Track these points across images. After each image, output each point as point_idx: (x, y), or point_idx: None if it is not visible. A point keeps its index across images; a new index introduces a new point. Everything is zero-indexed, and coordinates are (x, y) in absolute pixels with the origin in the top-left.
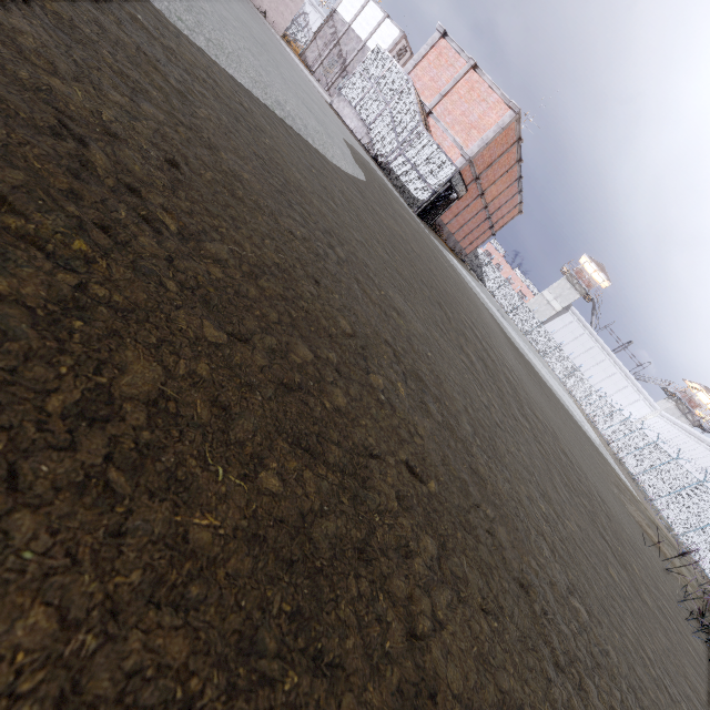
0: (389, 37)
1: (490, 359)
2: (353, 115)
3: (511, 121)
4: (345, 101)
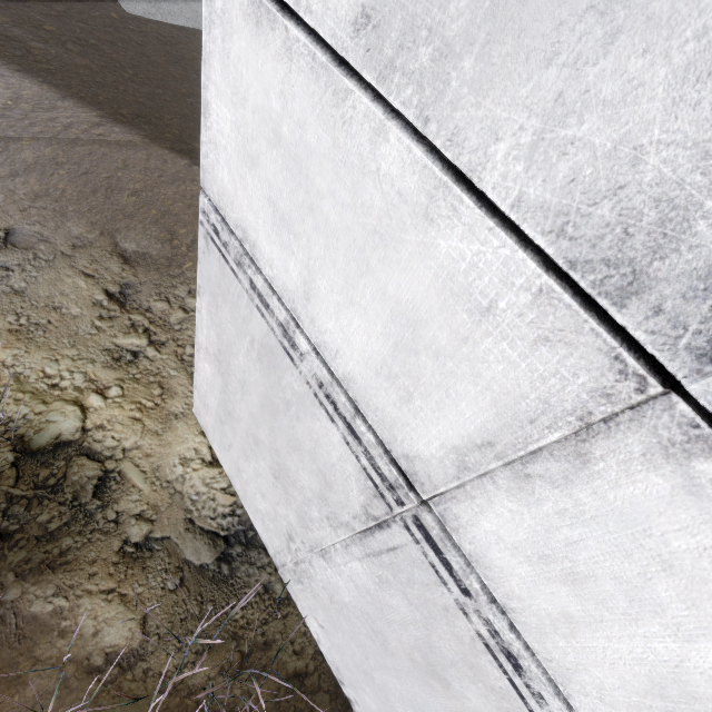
0: None
1: None
2: None
3: None
4: None
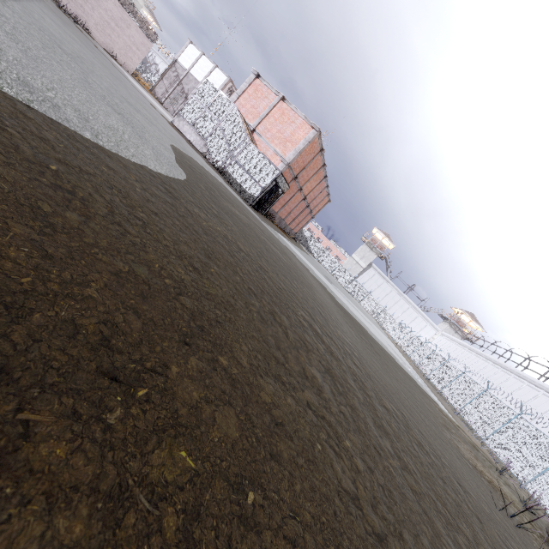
0: (220, 80)
1: (334, 359)
2: (192, 131)
3: (315, 137)
4: (184, 120)
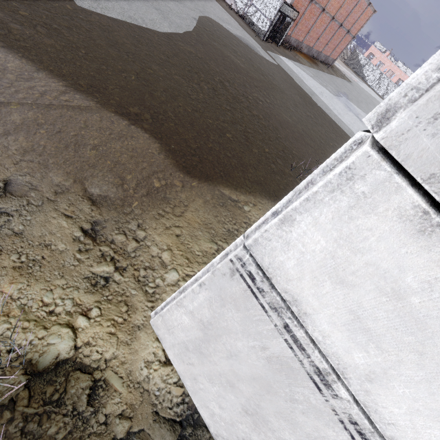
0: None
1: (227, 92)
2: None
3: None
4: None
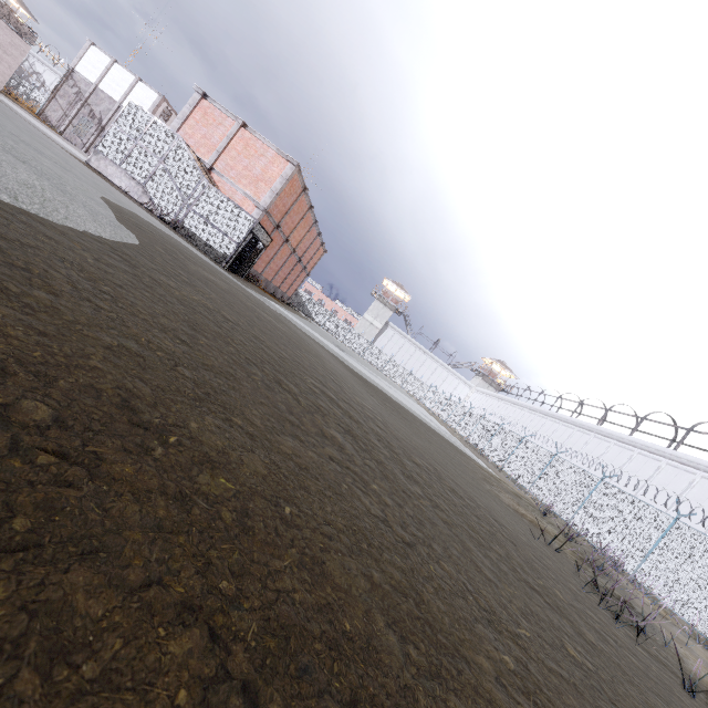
0: (148, 99)
1: (354, 422)
2: (121, 174)
3: (294, 173)
4: (106, 159)
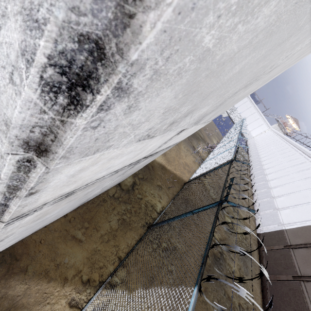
0: None
1: None
2: None
3: None
4: None
